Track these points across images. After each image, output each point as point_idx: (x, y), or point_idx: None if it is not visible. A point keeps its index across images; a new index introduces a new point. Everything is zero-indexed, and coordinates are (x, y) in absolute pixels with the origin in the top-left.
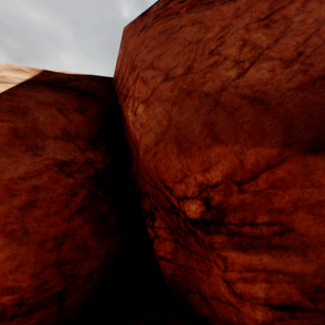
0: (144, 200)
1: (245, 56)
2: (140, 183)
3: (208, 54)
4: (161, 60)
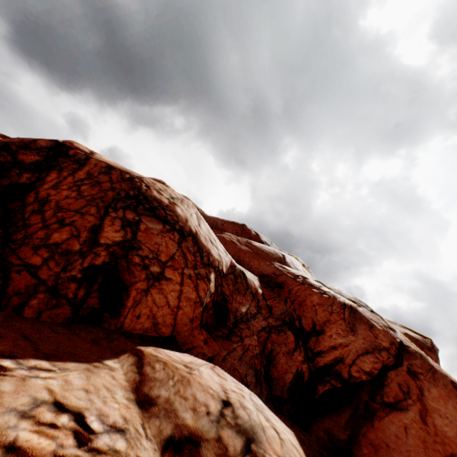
0: None
1: None
2: None
3: None
4: None
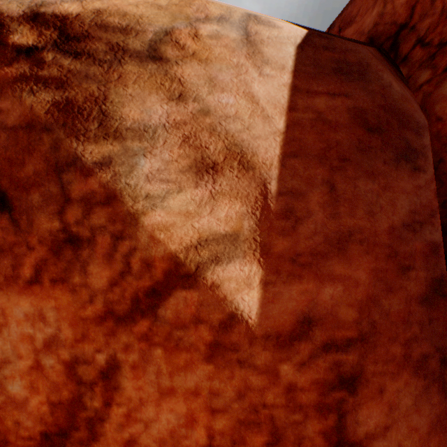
0: None
1: None
2: None
3: None
4: None
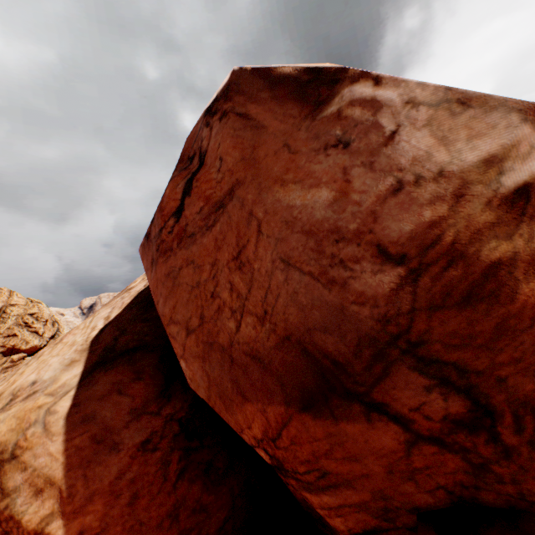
0: None
1: (236, 305)
2: None
3: (211, 298)
4: (177, 312)
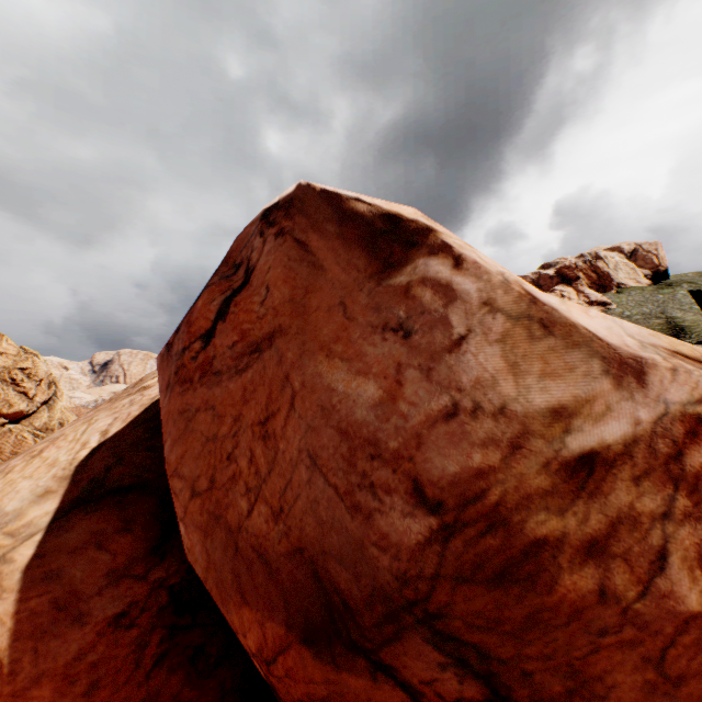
0: None
1: (252, 482)
2: None
3: (227, 459)
4: (185, 463)
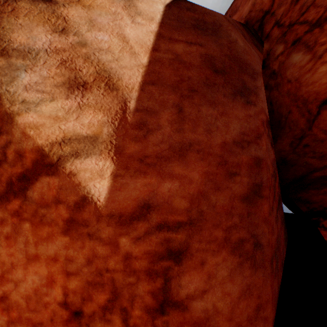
0: (322, 190)
1: None
2: (307, 164)
3: None
4: None
